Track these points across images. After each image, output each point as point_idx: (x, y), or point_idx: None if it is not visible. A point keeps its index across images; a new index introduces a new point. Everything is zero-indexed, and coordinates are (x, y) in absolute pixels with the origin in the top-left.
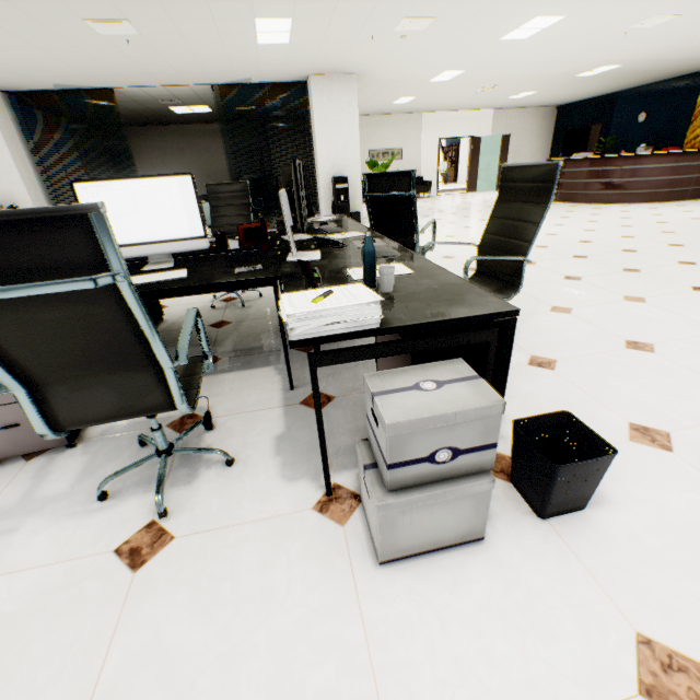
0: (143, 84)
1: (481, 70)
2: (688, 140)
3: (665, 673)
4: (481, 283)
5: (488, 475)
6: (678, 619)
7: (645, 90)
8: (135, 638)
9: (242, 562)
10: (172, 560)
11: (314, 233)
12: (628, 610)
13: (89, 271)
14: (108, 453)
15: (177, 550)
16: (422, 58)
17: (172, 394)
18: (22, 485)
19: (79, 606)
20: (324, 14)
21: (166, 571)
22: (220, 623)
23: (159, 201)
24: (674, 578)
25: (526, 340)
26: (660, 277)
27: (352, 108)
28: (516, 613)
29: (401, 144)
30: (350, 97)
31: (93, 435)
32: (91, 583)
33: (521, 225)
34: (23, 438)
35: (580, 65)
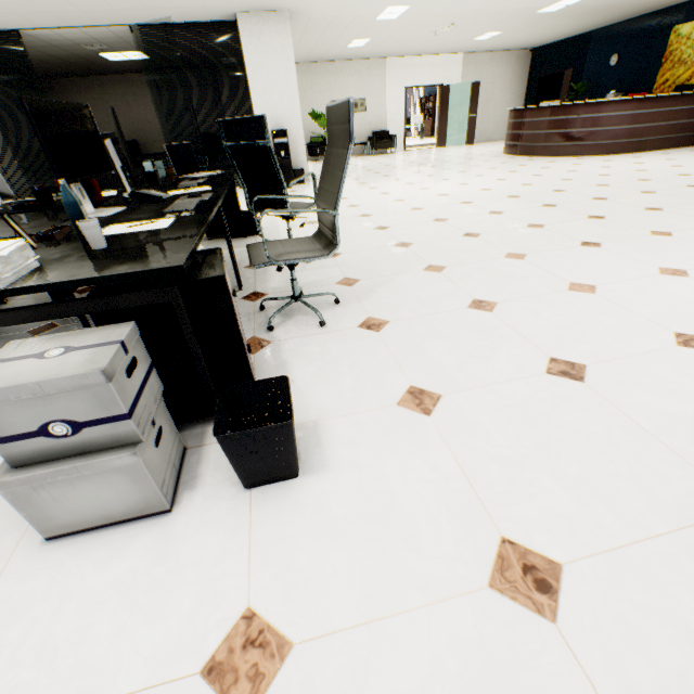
0: (51, 25)
1: (428, 5)
2: (658, 85)
3: (244, 649)
4: (317, 241)
5: (133, 448)
6: (300, 592)
7: (619, 28)
8: None
9: None
10: None
11: (167, 189)
12: (257, 584)
13: None
14: None
15: None
16: None
17: None
18: None
19: None
20: None
21: None
22: None
23: None
24: (329, 548)
25: (375, 301)
26: (558, 232)
27: (287, 52)
28: (145, 588)
29: (365, 94)
30: (284, 39)
31: None
32: None
33: (335, 174)
34: None
35: None
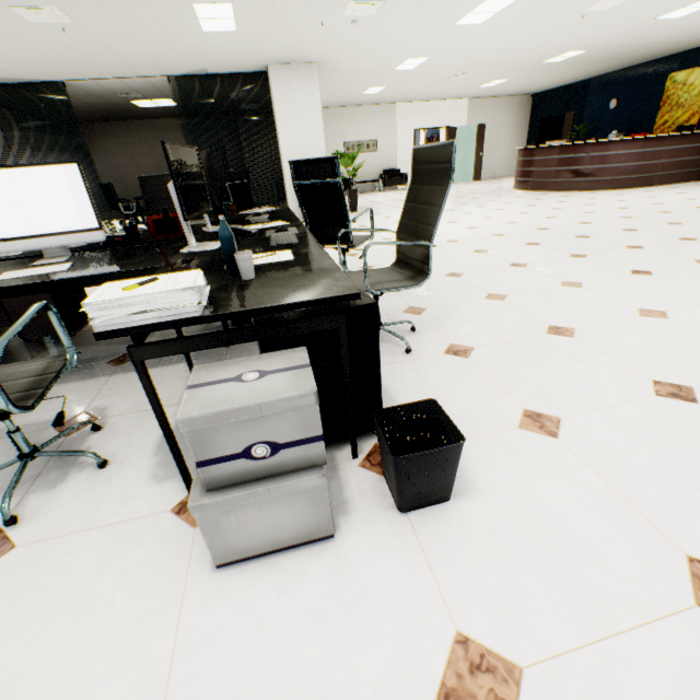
0: (96, 77)
1: (445, 57)
2: (657, 126)
3: (472, 674)
4: (399, 271)
5: (320, 469)
6: (504, 615)
7: (616, 76)
8: None
9: (75, 571)
10: (3, 571)
11: (239, 224)
12: (456, 608)
13: None
14: None
15: (12, 560)
16: (381, 45)
17: None
18: None
19: None
20: None
21: None
22: (26, 639)
23: (43, 192)
24: (515, 570)
25: (451, 328)
26: (604, 261)
27: (314, 98)
28: (340, 615)
29: (377, 136)
30: (311, 87)
31: None
32: None
33: (427, 209)
34: None
35: (544, 50)
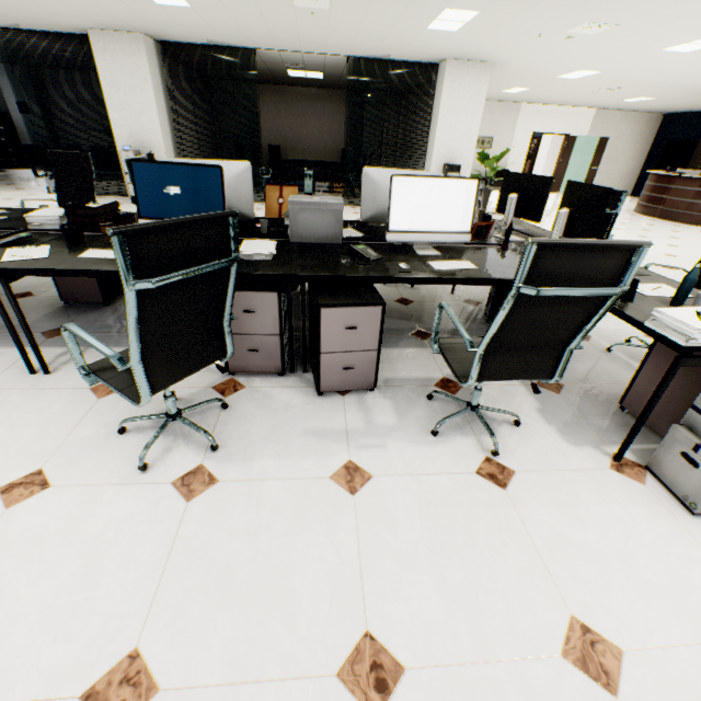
0: (286, 49)
1: (617, 73)
2: None
3: None
4: None
5: None
6: None
7: None
8: (542, 531)
9: (582, 496)
10: (526, 486)
11: (515, 234)
12: None
13: (604, 282)
14: (404, 400)
15: (525, 480)
16: (569, 57)
17: (558, 368)
18: (356, 414)
19: (482, 505)
20: (513, 12)
21: (528, 493)
22: (598, 533)
23: (447, 199)
24: None
25: None
26: None
27: (480, 97)
28: None
29: (494, 134)
30: (480, 86)
31: (378, 384)
32: (477, 491)
33: None
34: (349, 378)
35: None
